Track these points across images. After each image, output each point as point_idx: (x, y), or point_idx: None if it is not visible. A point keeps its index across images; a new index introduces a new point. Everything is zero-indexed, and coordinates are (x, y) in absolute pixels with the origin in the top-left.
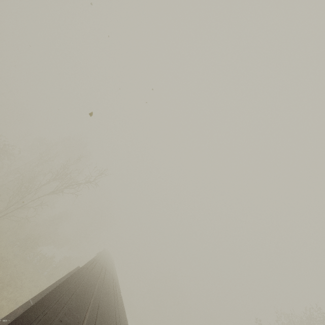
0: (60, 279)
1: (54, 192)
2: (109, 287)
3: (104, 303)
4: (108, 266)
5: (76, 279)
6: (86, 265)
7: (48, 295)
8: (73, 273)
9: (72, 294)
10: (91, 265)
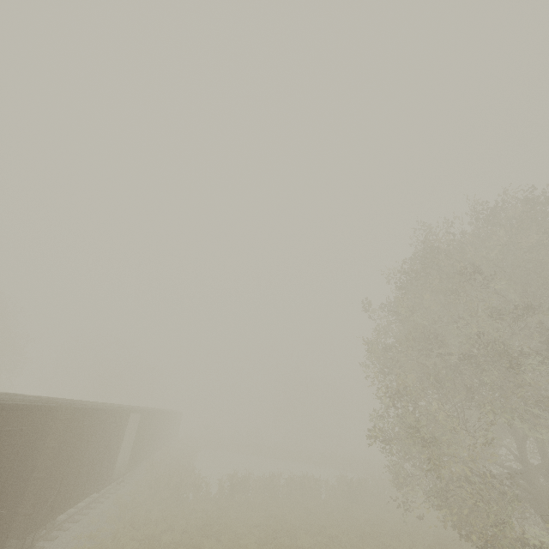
0: None
1: None
2: None
3: None
4: None
5: None
6: None
7: None
8: None
9: None
10: None
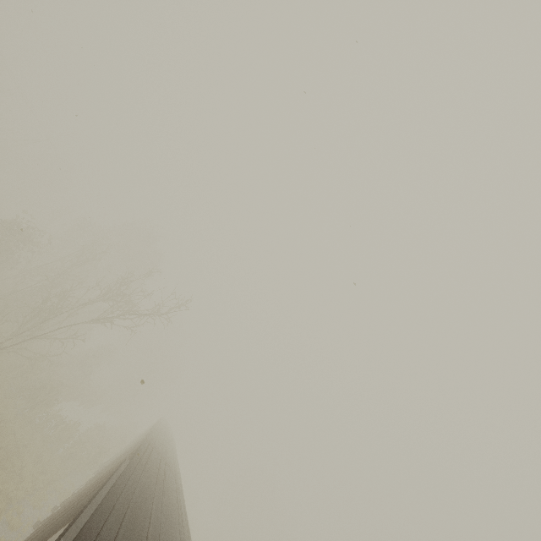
0: (103, 490)
1: (98, 317)
2: (171, 500)
3: (166, 537)
4: (168, 454)
5: (126, 488)
6: (138, 456)
7: (87, 527)
8: (121, 476)
9: (122, 523)
10: (145, 454)
